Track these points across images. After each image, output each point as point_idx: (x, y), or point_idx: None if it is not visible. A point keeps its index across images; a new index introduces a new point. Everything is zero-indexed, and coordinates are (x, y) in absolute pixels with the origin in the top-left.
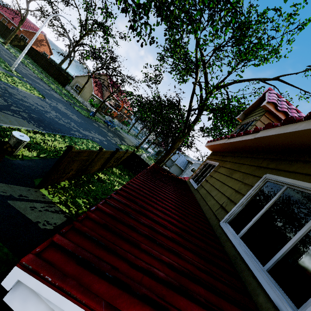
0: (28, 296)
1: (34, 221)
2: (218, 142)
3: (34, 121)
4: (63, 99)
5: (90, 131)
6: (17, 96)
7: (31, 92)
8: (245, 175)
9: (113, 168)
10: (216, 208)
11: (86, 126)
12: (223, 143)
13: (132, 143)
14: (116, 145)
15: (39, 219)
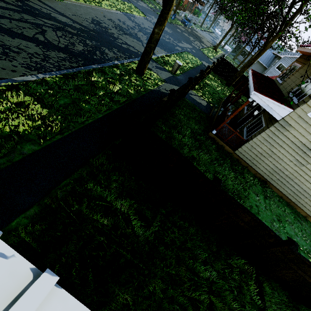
0: (254, 95)
1: (199, 102)
2: (306, 50)
3: (160, 46)
4: (148, 7)
5: (181, 42)
6: (141, 26)
7: (139, 14)
8: (309, 73)
9: (209, 75)
10: (289, 89)
11: (176, 36)
12: (308, 52)
13: (208, 42)
14: (200, 50)
15: (200, 102)
